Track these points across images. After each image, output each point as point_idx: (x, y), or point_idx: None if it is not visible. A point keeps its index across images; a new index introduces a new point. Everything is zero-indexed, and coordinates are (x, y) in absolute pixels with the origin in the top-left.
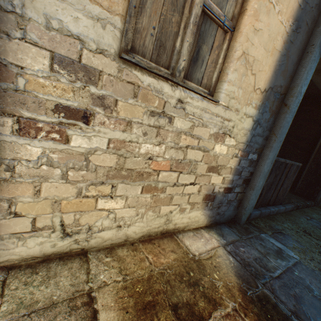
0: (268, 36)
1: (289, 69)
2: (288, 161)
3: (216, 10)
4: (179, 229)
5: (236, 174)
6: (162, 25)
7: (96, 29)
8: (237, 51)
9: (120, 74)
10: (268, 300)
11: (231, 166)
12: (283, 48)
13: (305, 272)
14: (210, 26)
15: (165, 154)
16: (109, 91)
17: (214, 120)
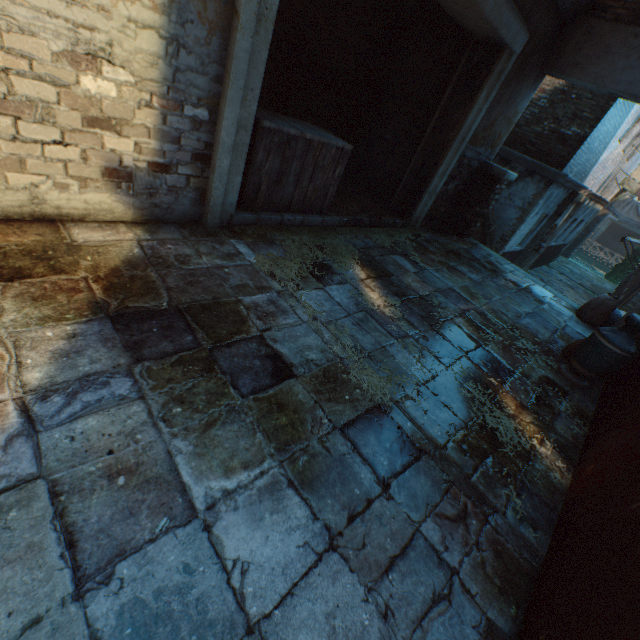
0: None
1: None
2: (310, 137)
3: None
4: (75, 219)
5: (169, 142)
6: None
7: None
8: None
9: None
10: (145, 279)
11: (146, 124)
12: None
13: (243, 271)
14: None
15: None
16: None
17: (49, 24)
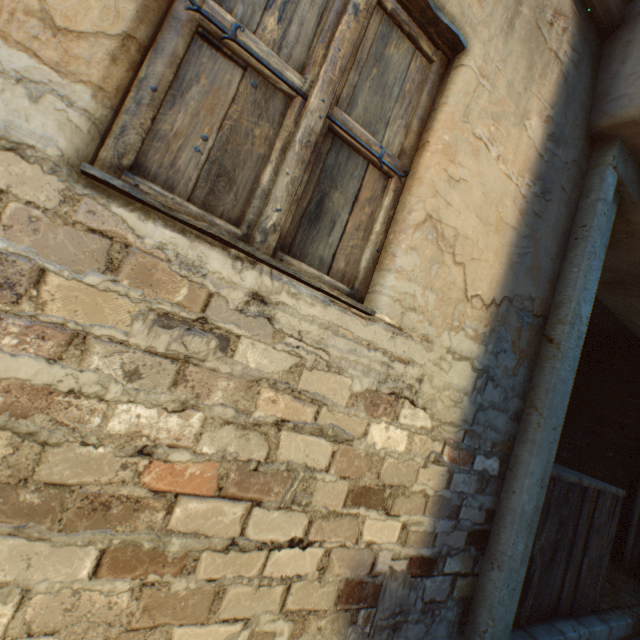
0: (483, 196)
1: (544, 266)
2: (586, 482)
3: (362, 133)
4: None
5: (445, 515)
6: (228, 137)
7: (8, 98)
8: (415, 212)
9: (69, 207)
10: None
11: (425, 488)
12: (520, 223)
13: None
14: (351, 159)
15: (201, 440)
16: (21, 242)
17: (363, 356)
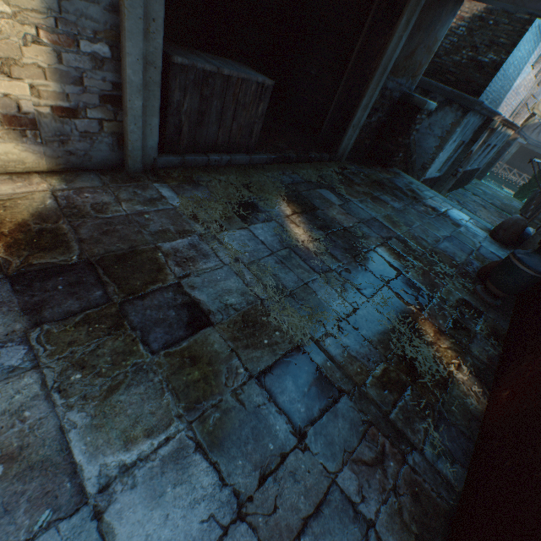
0: None
1: None
2: (228, 72)
3: None
4: None
5: (71, 83)
6: None
7: None
8: None
9: None
10: (55, 232)
11: (38, 63)
12: None
13: (165, 216)
14: None
15: None
16: None
17: None
